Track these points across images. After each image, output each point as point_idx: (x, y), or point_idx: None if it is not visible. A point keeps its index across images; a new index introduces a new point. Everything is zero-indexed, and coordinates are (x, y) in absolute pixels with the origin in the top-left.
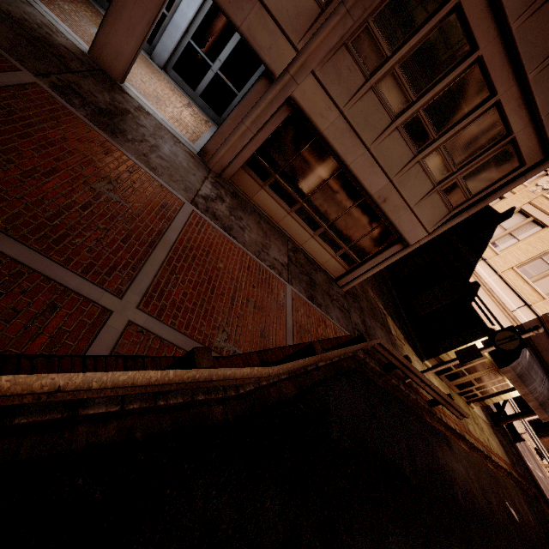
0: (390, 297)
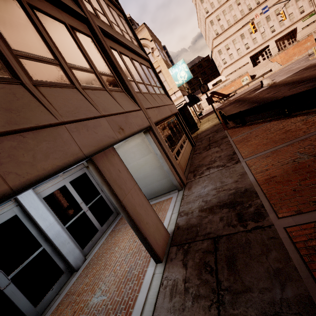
0: None
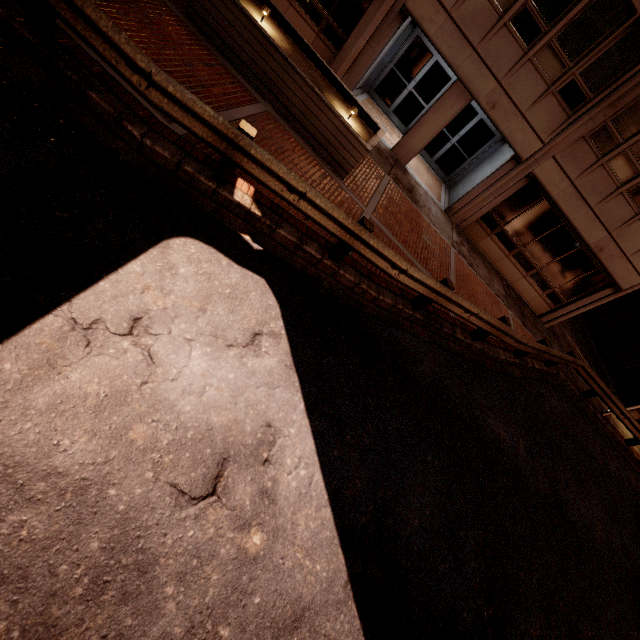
0: (588, 348)
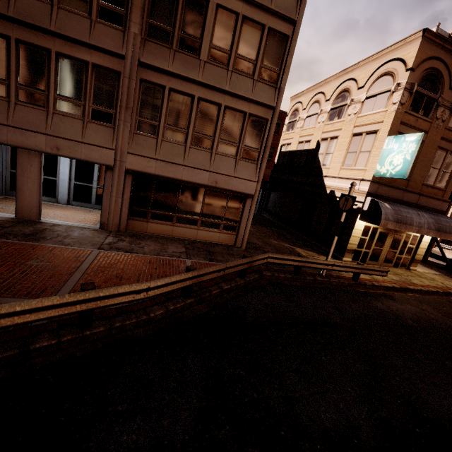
0: (297, 238)
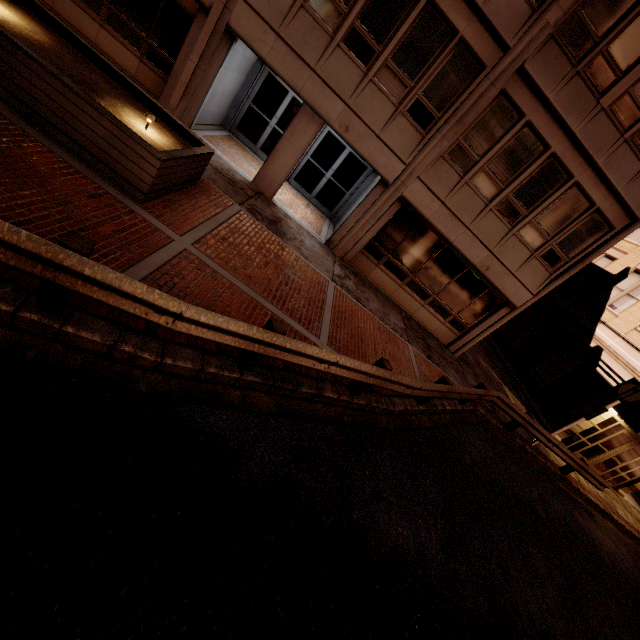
0: (505, 369)
